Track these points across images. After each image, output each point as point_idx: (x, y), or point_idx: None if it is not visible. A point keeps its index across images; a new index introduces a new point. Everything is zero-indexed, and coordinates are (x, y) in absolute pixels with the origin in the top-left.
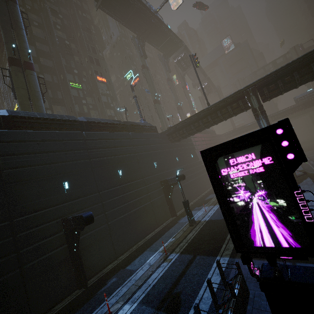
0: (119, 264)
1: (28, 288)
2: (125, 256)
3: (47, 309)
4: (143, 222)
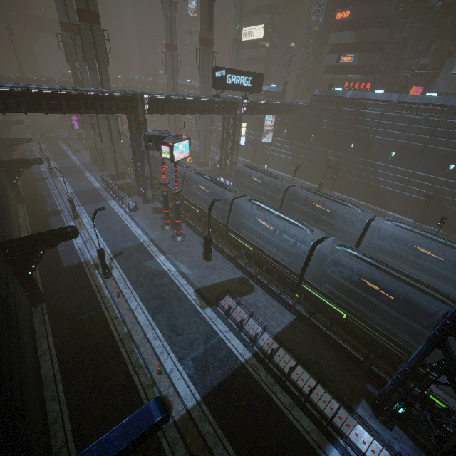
0: None
1: None
2: None
3: None
4: None
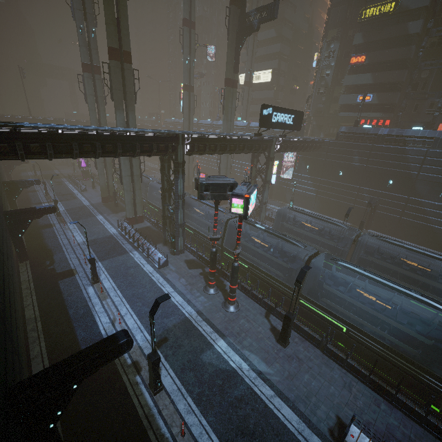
0: None
1: None
2: None
3: None
4: None
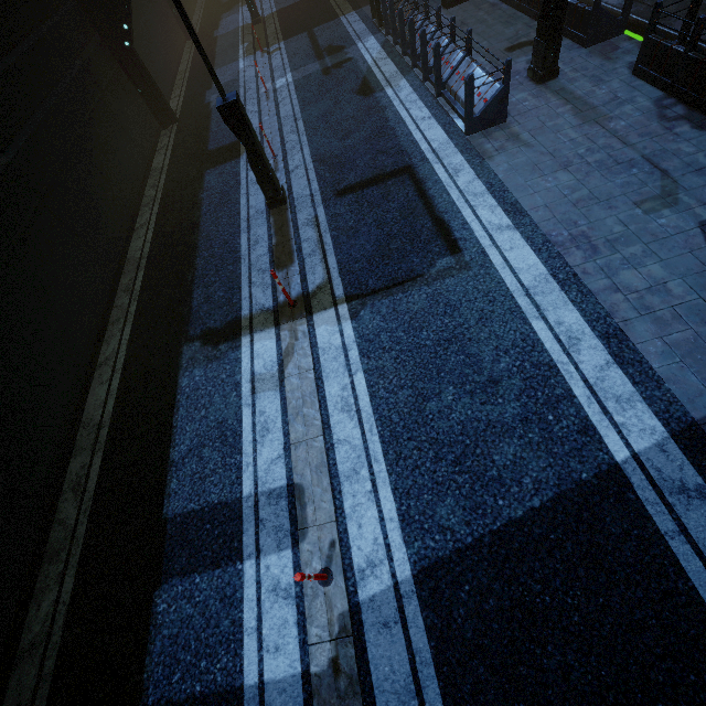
0: (190, 95)
1: (110, 110)
2: (182, 91)
3: (150, 151)
4: (159, 38)
